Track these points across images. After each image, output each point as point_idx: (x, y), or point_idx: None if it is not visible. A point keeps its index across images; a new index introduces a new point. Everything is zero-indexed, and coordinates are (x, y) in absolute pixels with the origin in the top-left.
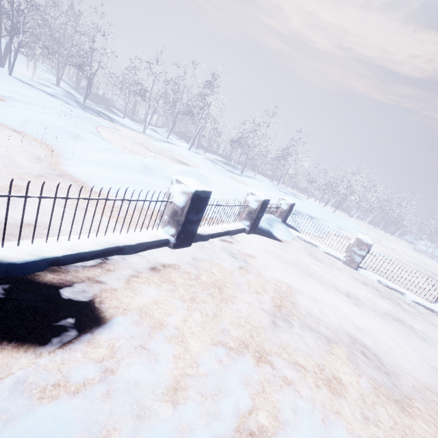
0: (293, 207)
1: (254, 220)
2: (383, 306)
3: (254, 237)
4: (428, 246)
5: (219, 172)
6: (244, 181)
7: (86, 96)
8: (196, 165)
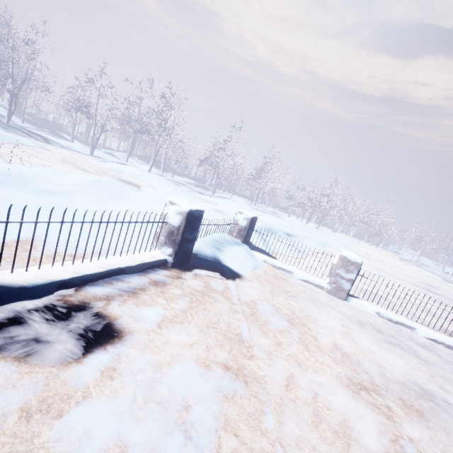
0: (255, 223)
1: (178, 245)
2: (394, 364)
3: (184, 272)
4: (412, 254)
5: (179, 192)
6: (213, 201)
7: (10, 114)
8: (150, 185)
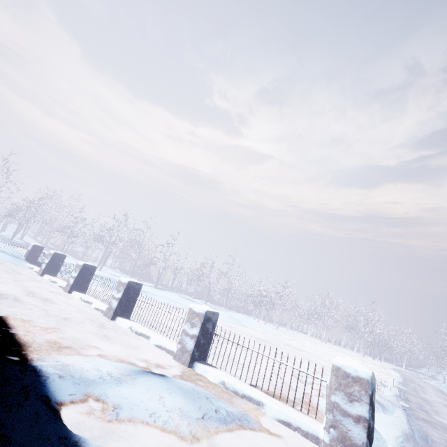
0: (41, 250)
1: None
2: None
3: None
4: None
5: None
6: None
7: (15, 234)
8: None
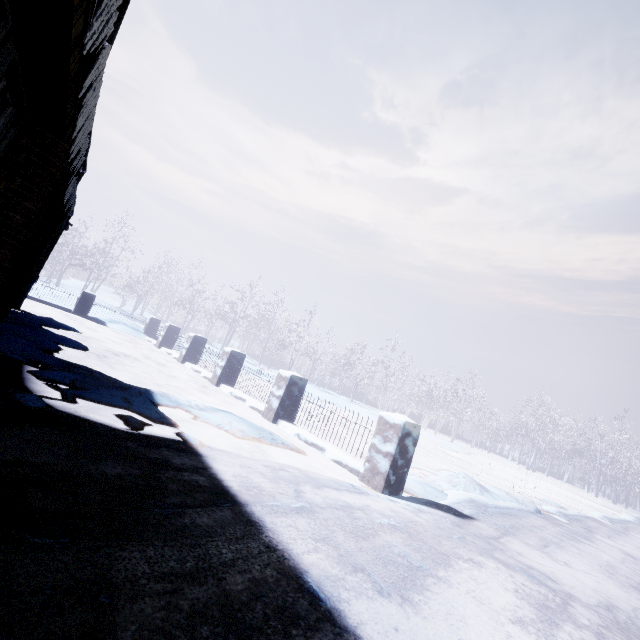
0: (158, 323)
1: (77, 305)
2: (106, 334)
3: (76, 316)
4: None
5: None
6: None
7: (135, 309)
8: None
